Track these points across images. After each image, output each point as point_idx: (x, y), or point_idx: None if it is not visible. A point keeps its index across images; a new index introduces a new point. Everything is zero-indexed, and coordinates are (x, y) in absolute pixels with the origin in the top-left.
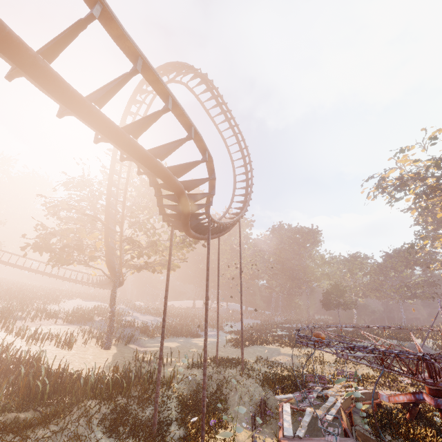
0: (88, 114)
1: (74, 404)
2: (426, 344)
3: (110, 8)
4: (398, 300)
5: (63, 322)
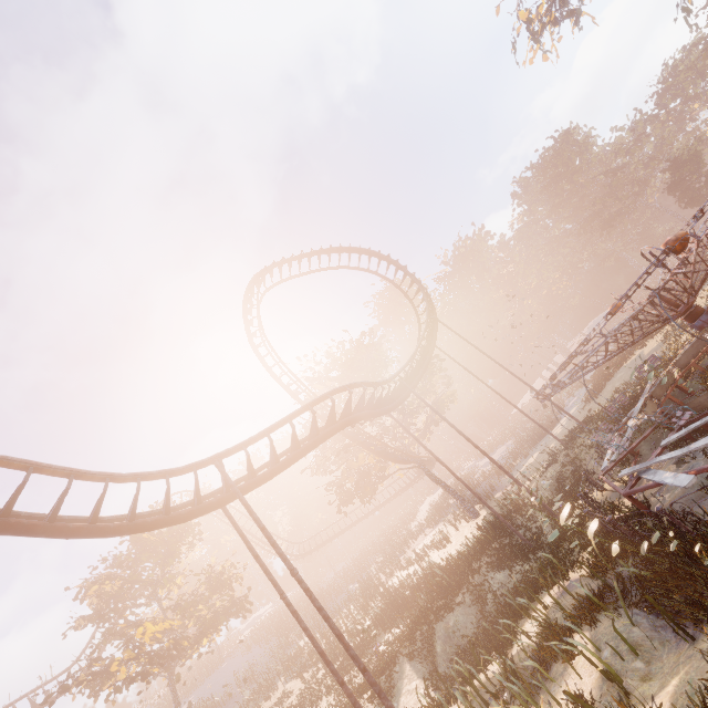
0: (280, 470)
1: (465, 572)
2: None
3: (245, 441)
4: None
5: (431, 529)
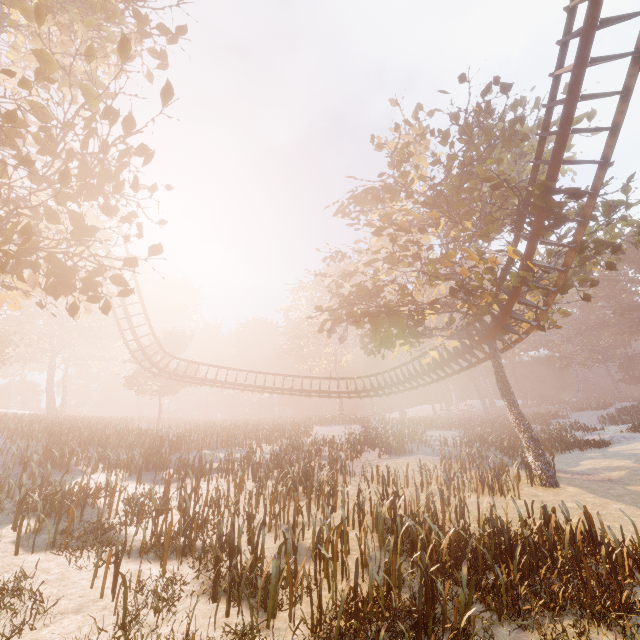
0: None
1: None
2: None
3: None
4: None
5: (384, 455)
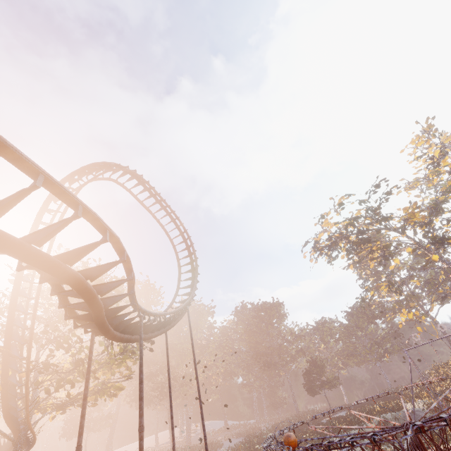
0: None
1: None
2: (417, 408)
3: None
4: (375, 360)
5: None
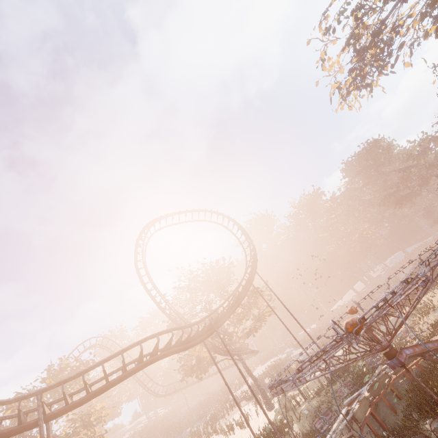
0: (88, 400)
1: None
2: None
3: (65, 379)
4: None
5: (246, 402)
